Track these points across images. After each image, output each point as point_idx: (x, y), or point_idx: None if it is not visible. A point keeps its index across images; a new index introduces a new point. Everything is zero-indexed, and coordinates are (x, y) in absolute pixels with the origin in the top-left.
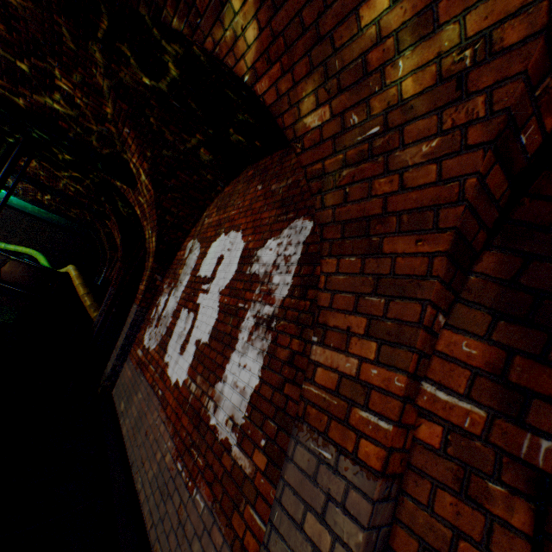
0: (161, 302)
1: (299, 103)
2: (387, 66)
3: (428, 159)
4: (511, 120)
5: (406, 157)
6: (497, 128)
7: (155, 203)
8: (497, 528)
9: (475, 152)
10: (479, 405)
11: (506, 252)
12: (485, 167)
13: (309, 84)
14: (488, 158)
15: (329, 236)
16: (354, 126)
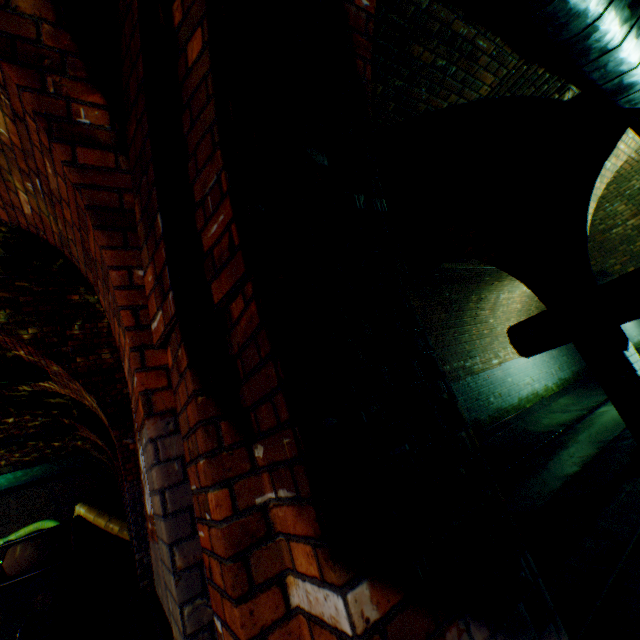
0: (141, 461)
1: (14, 204)
2: (2, 138)
3: (56, 177)
4: (50, 117)
5: (54, 185)
6: (43, 128)
7: (71, 375)
8: (186, 378)
9: (54, 151)
10: (160, 309)
11: (137, 196)
12: (67, 156)
13: (2, 186)
14: (62, 148)
15: (93, 280)
16: (35, 190)
